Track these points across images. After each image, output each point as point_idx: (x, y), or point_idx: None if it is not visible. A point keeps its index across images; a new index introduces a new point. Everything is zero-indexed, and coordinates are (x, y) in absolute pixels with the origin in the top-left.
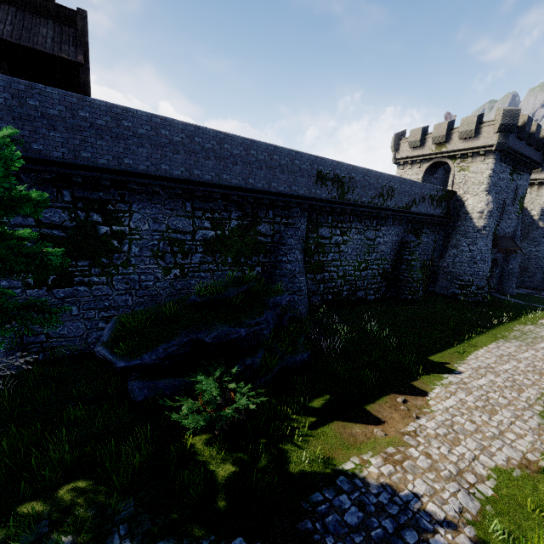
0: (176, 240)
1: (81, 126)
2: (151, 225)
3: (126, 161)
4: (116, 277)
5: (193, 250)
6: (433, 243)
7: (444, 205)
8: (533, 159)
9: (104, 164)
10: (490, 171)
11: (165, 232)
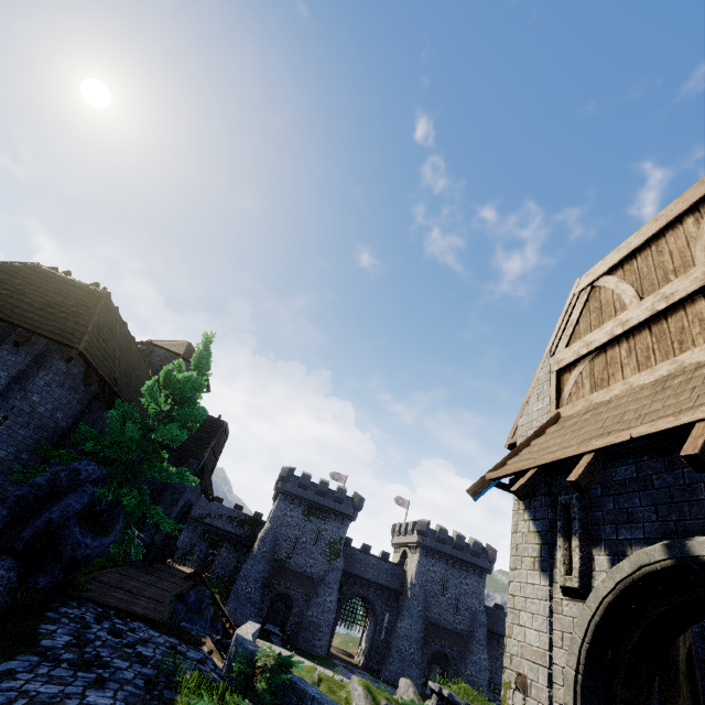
0: None
1: None
2: None
3: None
4: None
5: None
6: (236, 561)
7: (247, 528)
8: (333, 508)
9: None
10: (275, 506)
11: None
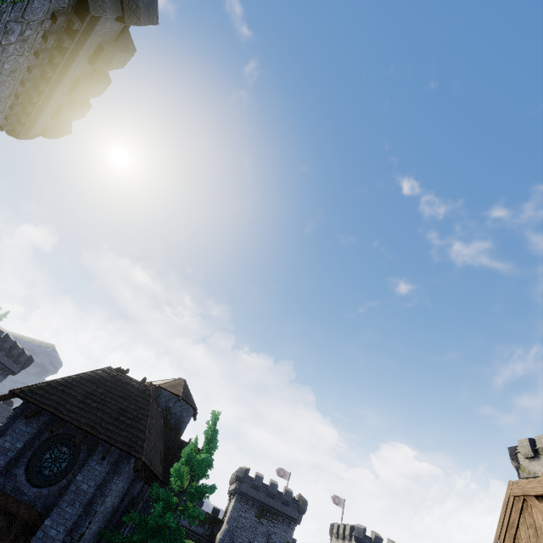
0: None
1: None
2: None
3: None
4: None
5: None
6: None
7: (207, 526)
8: (281, 511)
9: None
10: (232, 506)
11: None
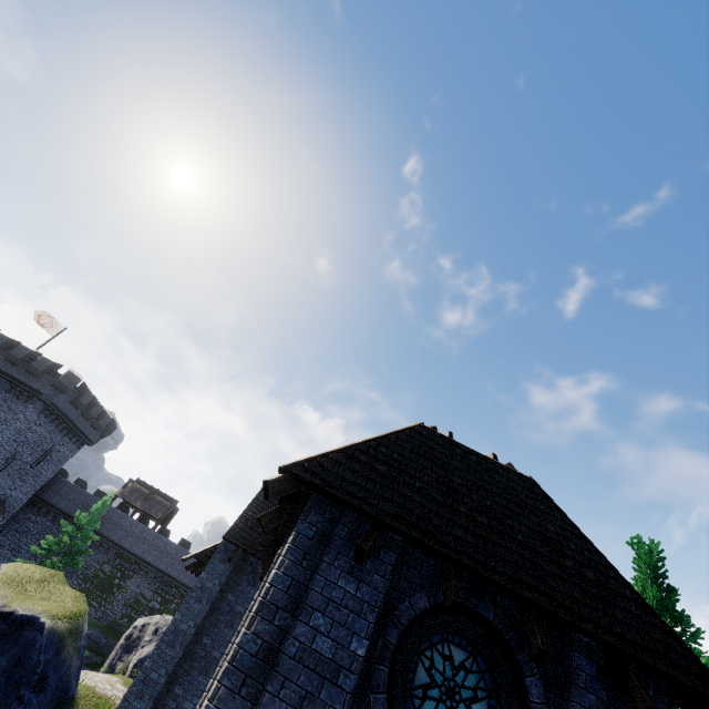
0: (139, 601)
1: (141, 537)
2: (135, 587)
3: (145, 554)
4: (102, 607)
5: (143, 611)
6: None
7: None
8: None
9: (138, 553)
10: None
11: (138, 594)
